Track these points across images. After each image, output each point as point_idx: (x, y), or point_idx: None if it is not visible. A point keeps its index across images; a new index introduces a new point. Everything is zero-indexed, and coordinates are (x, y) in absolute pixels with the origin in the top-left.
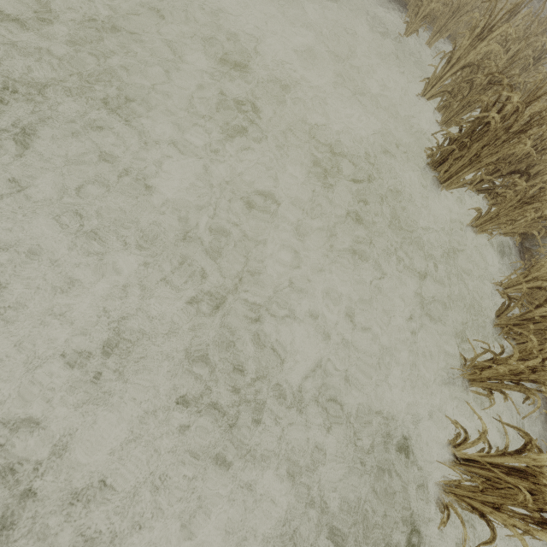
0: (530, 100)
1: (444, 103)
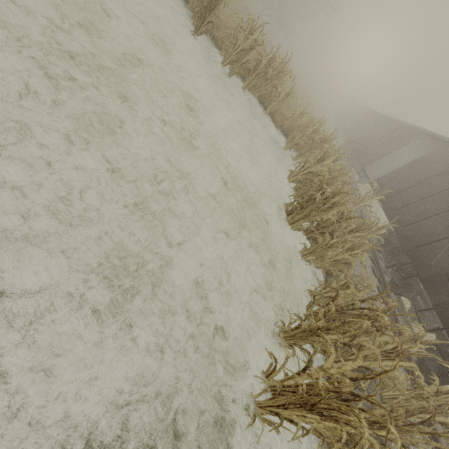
0: (335, 194)
1: (297, 186)
